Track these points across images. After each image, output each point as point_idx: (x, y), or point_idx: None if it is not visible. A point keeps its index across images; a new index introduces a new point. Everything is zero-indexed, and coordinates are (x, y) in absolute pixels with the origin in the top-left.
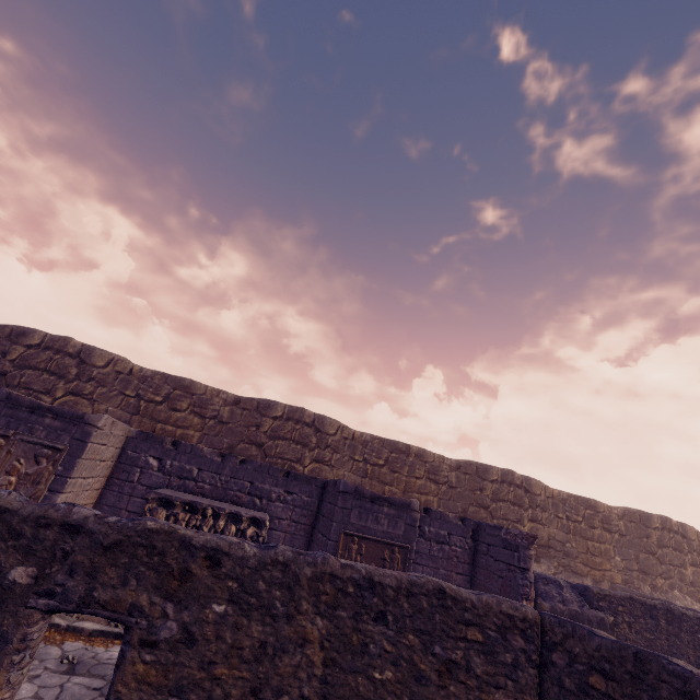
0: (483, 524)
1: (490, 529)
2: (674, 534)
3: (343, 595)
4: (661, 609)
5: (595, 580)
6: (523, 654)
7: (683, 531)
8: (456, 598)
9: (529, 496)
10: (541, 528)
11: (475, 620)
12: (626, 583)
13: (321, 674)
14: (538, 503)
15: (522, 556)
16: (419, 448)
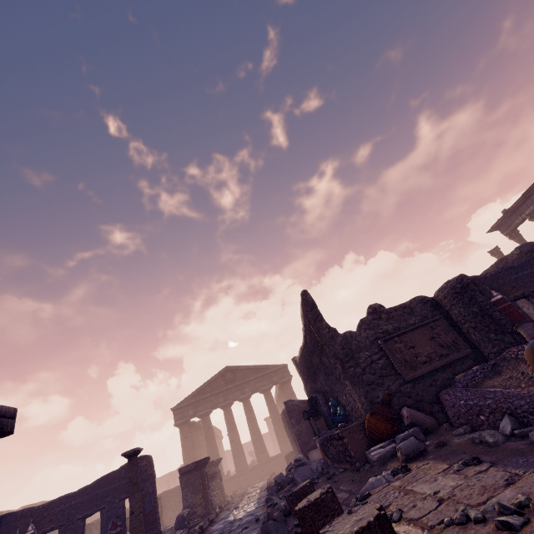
0: None
1: None
2: None
3: None
4: None
5: None
6: None
7: None
8: None
9: None
10: None
11: None
12: None
13: None
14: None
15: None
16: (8, 511)
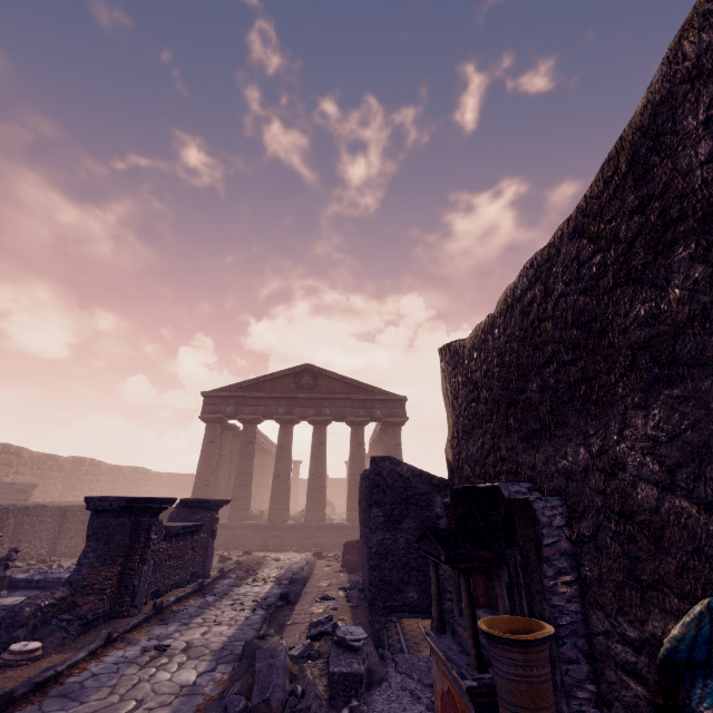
0: (2, 483)
1: (8, 485)
2: (95, 467)
3: (20, 512)
4: (81, 503)
5: (43, 500)
6: (59, 515)
7: (100, 464)
8: (47, 506)
9: (19, 459)
10: (20, 477)
11: (50, 510)
12: (60, 497)
13: (13, 530)
14: (23, 462)
15: (29, 494)
16: None
